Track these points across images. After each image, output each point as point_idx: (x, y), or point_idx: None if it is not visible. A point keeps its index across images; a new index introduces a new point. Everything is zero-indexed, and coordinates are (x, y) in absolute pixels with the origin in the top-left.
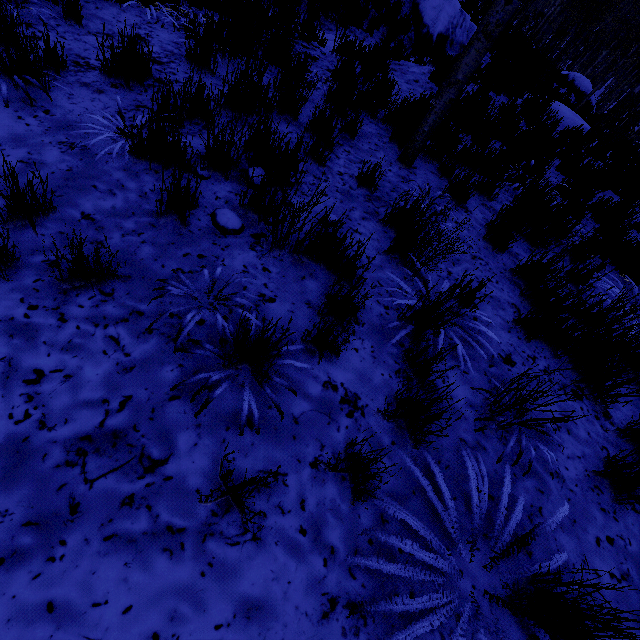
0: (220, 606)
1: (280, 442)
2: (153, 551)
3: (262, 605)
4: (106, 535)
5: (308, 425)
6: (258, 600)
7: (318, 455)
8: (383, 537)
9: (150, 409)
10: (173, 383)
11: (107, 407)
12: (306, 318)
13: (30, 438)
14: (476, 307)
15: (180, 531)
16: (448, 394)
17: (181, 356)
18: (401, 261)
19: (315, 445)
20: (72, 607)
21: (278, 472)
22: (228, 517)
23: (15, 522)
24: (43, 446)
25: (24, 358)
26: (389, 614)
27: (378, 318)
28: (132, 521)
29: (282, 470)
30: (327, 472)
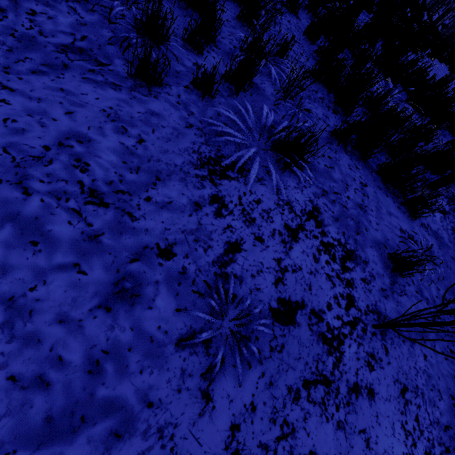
0: (139, 108)
1: (168, 76)
2: (107, 87)
3: (158, 114)
4: (83, 77)
5: (184, 75)
6: (157, 113)
7: (188, 85)
8: (216, 108)
9: (98, 45)
10: (109, 38)
11: (74, 37)
12: (185, 34)
13: (36, 38)
14: (287, 56)
15: (119, 86)
16: (262, 89)
17: (113, 27)
18: (247, 23)
19: (187, 82)
20: (72, 92)
21: (167, 84)
22: (142, 89)
23: (37, 63)
24: (43, 43)
25: (23, 2)
26: (215, 130)
27: (229, 50)
28: (95, 77)
29: (169, 84)
30: (192, 92)
